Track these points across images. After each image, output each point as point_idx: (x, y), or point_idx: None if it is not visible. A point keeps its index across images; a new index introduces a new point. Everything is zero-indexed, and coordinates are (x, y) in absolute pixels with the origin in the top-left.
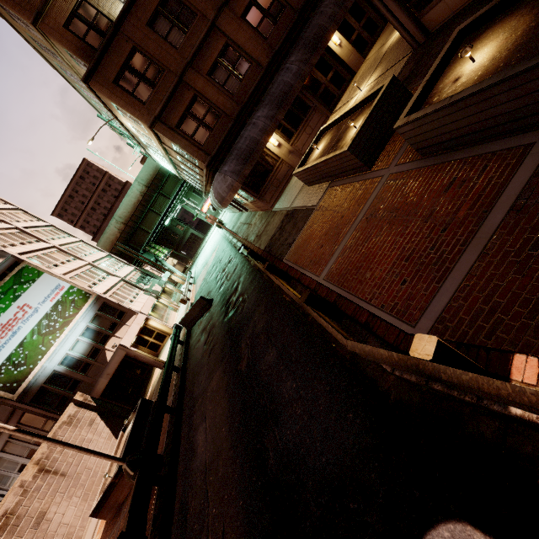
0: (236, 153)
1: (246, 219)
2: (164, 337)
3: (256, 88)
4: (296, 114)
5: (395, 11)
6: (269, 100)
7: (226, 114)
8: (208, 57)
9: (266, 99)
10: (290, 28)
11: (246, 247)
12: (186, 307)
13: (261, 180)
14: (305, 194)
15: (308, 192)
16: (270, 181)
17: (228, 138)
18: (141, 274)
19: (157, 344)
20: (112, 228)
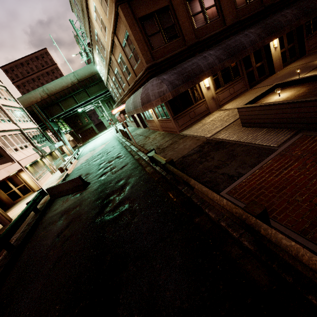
0: (179, 70)
1: (143, 132)
2: (28, 191)
3: (215, 35)
4: (229, 73)
5: None
6: (224, 47)
7: (184, 38)
8: None
9: (221, 45)
10: (255, 13)
11: (155, 153)
12: (61, 175)
13: (182, 106)
14: (239, 132)
15: (246, 131)
16: (189, 111)
17: (176, 57)
18: (40, 133)
19: (18, 195)
20: (37, 93)
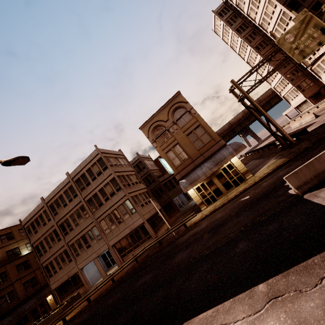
0: None
1: None
2: None
3: (13, 307)
4: (22, 322)
5: (58, 298)
6: (15, 314)
7: None
8: (3, 293)
9: (14, 313)
10: (37, 290)
11: None
12: None
13: None
14: None
15: None
16: None
17: None
18: None
19: None
20: None
